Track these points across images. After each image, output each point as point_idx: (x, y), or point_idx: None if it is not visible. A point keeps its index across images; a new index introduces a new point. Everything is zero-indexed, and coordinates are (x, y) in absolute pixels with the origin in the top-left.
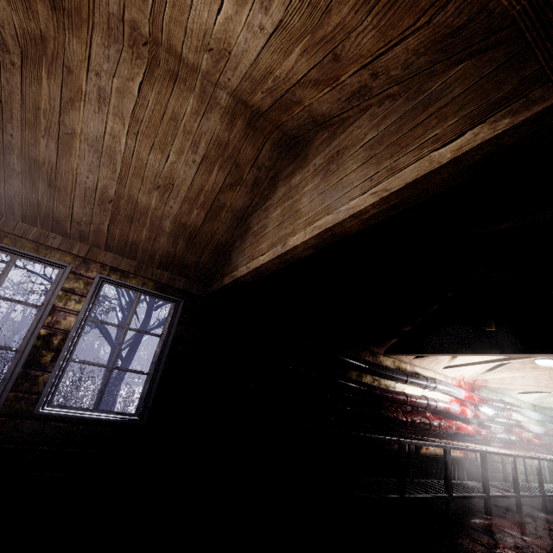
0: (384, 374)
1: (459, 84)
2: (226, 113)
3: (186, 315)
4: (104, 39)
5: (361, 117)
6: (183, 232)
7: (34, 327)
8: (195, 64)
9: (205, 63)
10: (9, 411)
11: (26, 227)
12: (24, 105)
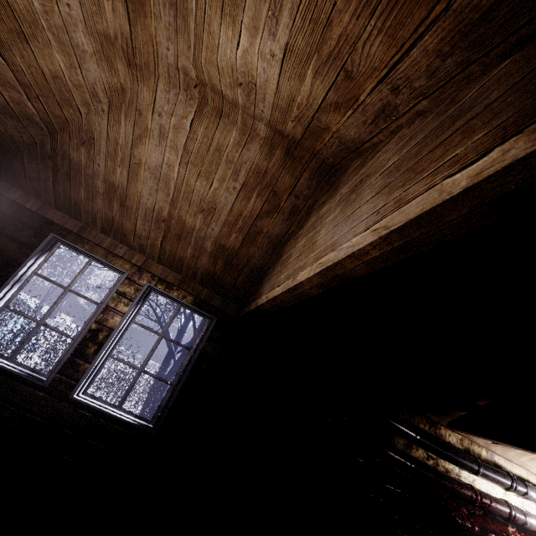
0: (442, 453)
1: (499, 85)
2: (266, 143)
3: (216, 333)
4: (166, 86)
5: (391, 140)
6: (222, 253)
7: (89, 320)
8: (234, 99)
9: (240, 98)
10: (53, 390)
11: (103, 237)
12: (108, 142)
